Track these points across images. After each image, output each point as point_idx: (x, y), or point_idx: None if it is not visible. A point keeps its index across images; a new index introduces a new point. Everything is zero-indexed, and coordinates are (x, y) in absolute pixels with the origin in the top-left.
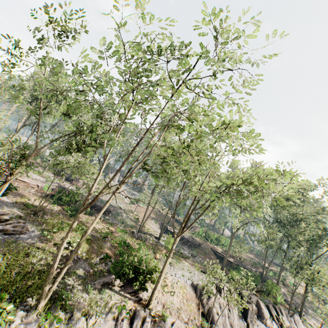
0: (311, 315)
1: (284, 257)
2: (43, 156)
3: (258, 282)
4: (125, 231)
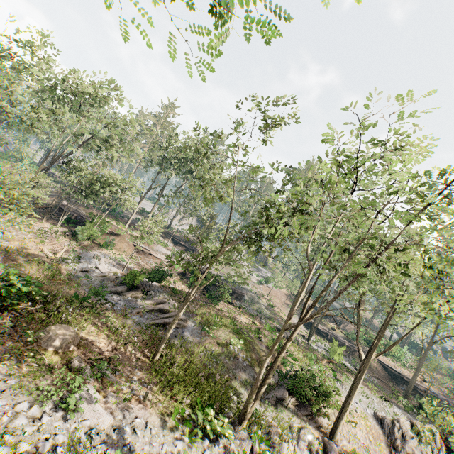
0: None
1: None
2: (157, 218)
3: None
4: (274, 329)
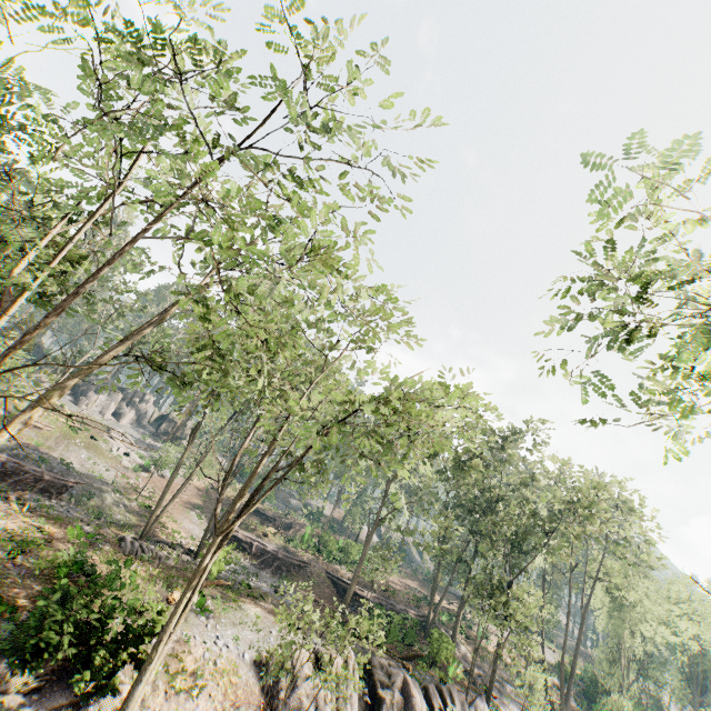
0: (510, 697)
1: (467, 578)
2: None
3: (414, 636)
4: (93, 535)
